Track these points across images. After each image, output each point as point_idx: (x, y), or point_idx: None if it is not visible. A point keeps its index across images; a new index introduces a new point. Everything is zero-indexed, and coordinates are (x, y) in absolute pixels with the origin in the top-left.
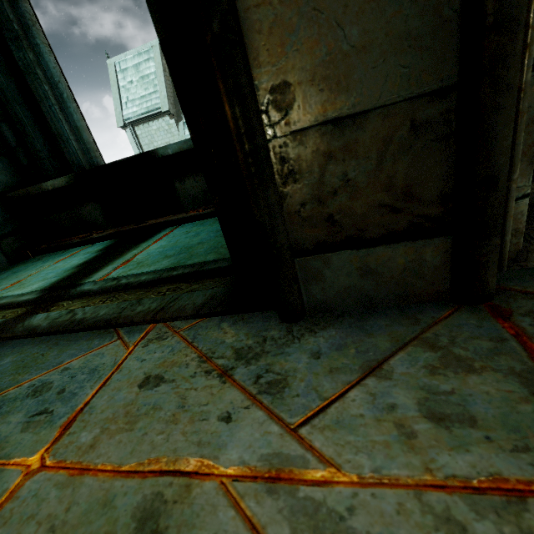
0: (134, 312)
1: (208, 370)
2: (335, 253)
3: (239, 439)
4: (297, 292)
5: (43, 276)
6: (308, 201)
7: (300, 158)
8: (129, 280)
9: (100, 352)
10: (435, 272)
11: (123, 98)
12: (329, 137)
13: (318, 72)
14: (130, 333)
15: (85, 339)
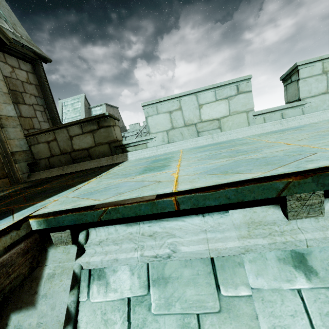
0: None
1: None
2: None
3: None
4: None
5: None
6: None
7: None
8: None
9: None
10: (8, 182)
11: (63, 117)
12: None
13: None
14: None
15: None
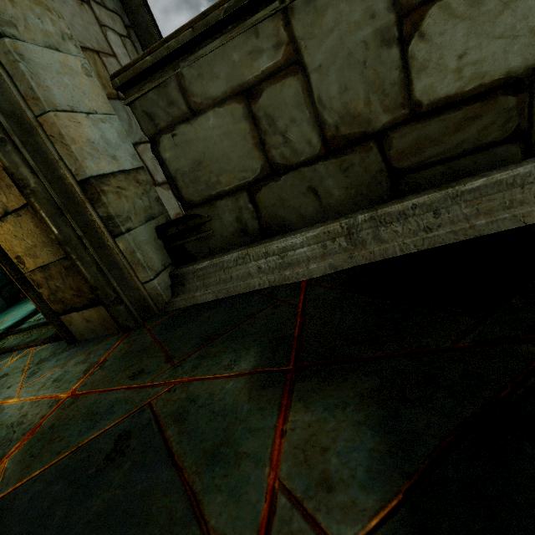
0: (24, 342)
1: (23, 370)
2: (71, 313)
3: (5, 393)
4: (66, 331)
5: (15, 317)
6: (50, 294)
7: (38, 279)
8: (43, 321)
9: (0, 364)
10: (110, 319)
11: None
12: (43, 272)
13: (27, 253)
14: (18, 354)
15: (1, 358)
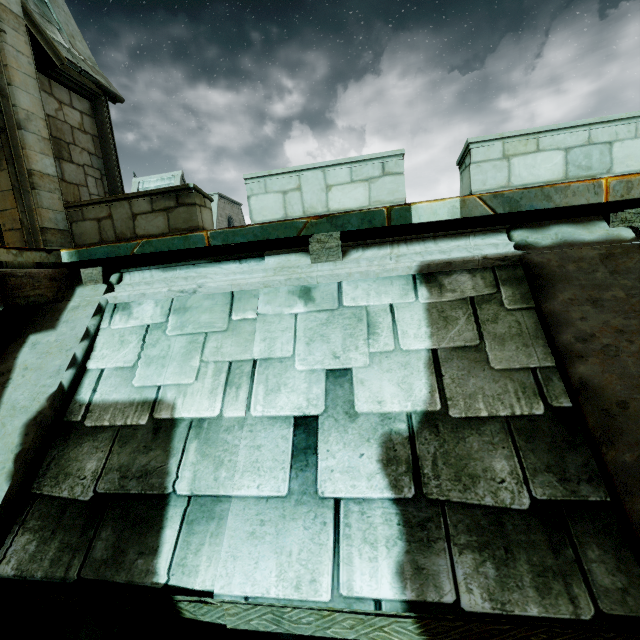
0: None
1: None
2: None
3: None
4: None
5: None
6: None
7: None
8: None
9: None
10: None
11: None
12: None
13: (12, 243)
14: None
15: None
